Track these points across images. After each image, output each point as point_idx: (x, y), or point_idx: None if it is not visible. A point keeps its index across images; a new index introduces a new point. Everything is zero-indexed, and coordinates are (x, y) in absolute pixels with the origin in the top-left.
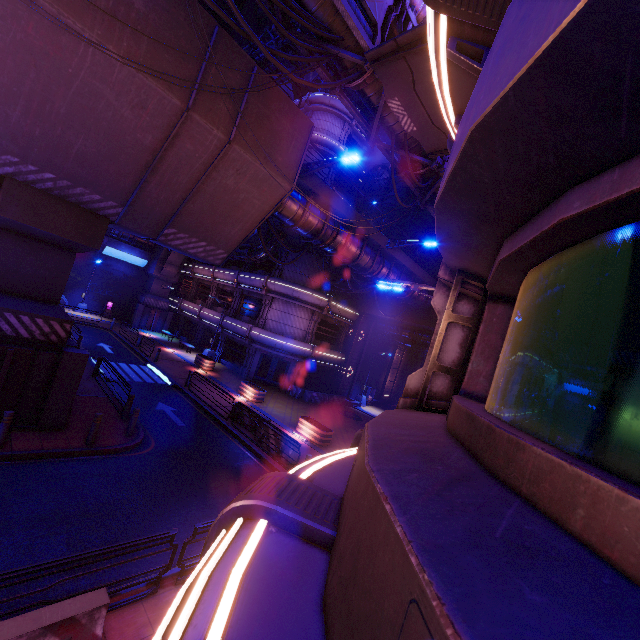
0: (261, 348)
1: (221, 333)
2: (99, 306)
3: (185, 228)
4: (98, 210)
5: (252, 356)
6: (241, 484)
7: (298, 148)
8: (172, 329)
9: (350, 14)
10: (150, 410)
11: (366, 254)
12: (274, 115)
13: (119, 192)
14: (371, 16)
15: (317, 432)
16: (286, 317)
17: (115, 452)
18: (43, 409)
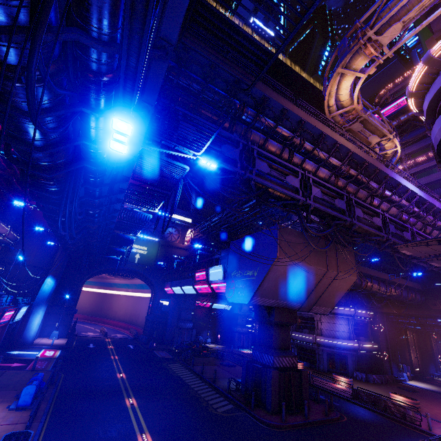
0: (326, 349)
1: (291, 343)
2: (214, 338)
3: (318, 304)
4: (294, 308)
5: (321, 355)
6: (403, 433)
7: (353, 262)
8: (251, 344)
9: (376, 231)
10: (316, 398)
11: (381, 286)
12: (344, 256)
13: (302, 300)
14: (378, 226)
15: (409, 401)
16: (333, 326)
17: (337, 419)
18: (302, 400)
